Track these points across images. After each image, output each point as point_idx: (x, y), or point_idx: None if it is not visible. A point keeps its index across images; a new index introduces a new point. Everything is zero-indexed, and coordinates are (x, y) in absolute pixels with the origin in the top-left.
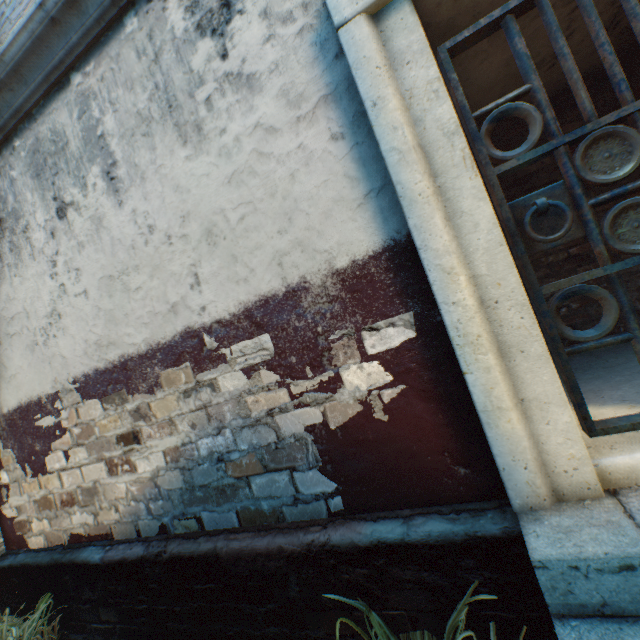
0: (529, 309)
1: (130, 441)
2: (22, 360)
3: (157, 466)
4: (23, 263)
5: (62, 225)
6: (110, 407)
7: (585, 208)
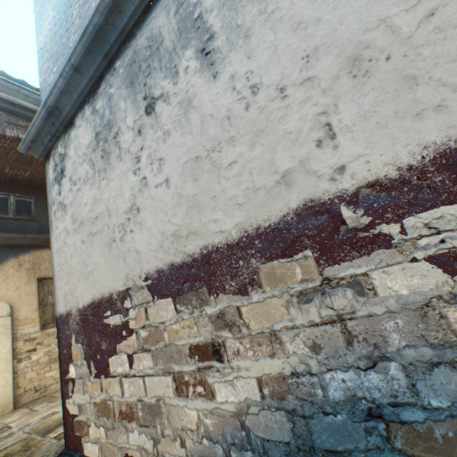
0: None
1: (207, 355)
2: (99, 257)
3: (245, 398)
4: (110, 166)
5: (149, 120)
6: (184, 309)
7: None
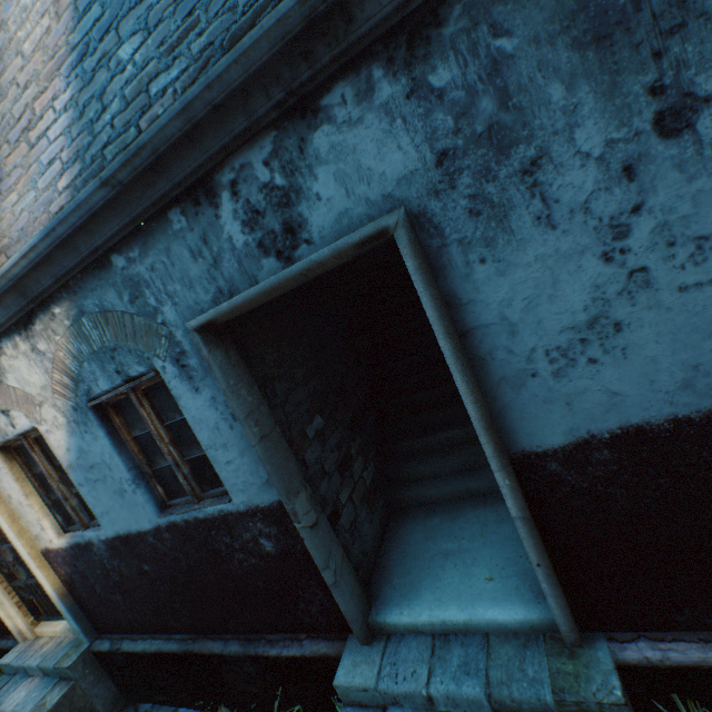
0: (2, 594)
1: None
2: None
3: None
4: None
5: None
6: None
7: (12, 565)
